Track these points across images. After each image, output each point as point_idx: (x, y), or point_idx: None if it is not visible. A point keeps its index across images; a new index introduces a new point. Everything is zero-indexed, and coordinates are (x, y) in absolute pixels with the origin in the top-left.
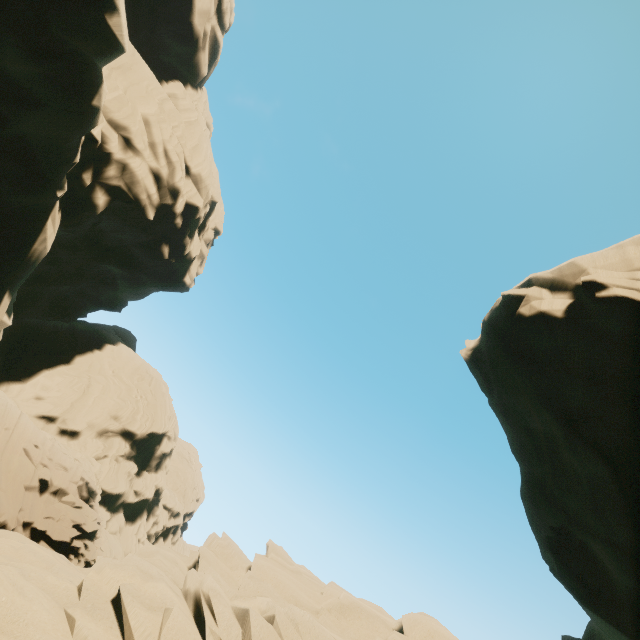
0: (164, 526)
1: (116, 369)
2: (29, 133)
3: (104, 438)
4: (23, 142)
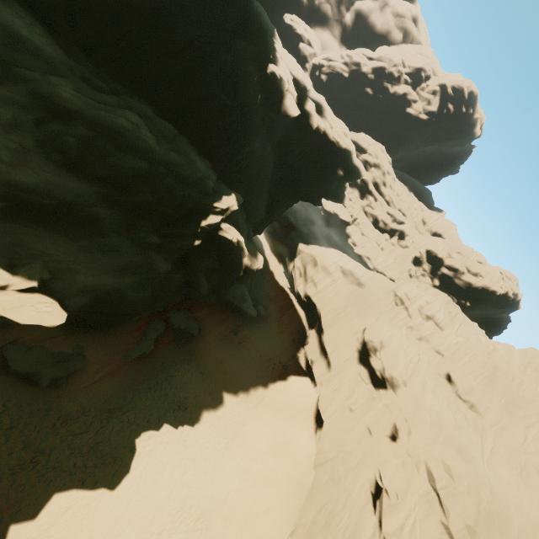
0: (386, 224)
1: None
2: None
3: None
4: None
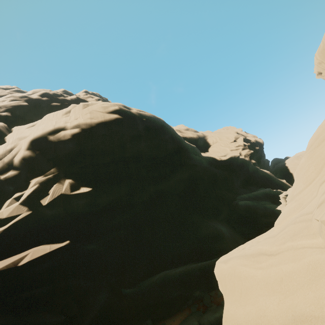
0: None
1: (295, 164)
2: (250, 170)
3: None
4: (251, 171)
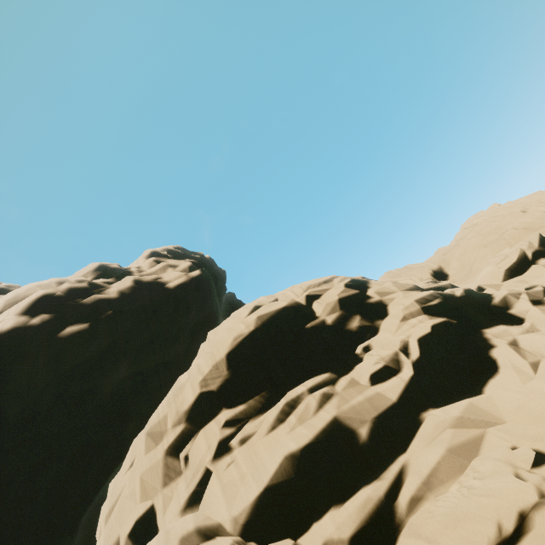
0: None
1: None
2: None
3: (188, 468)
4: None
